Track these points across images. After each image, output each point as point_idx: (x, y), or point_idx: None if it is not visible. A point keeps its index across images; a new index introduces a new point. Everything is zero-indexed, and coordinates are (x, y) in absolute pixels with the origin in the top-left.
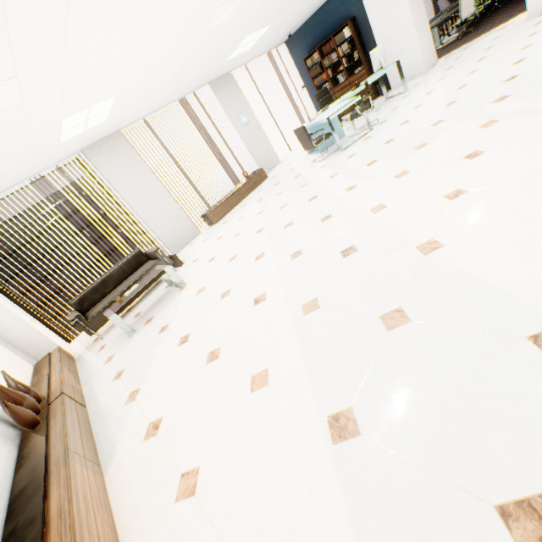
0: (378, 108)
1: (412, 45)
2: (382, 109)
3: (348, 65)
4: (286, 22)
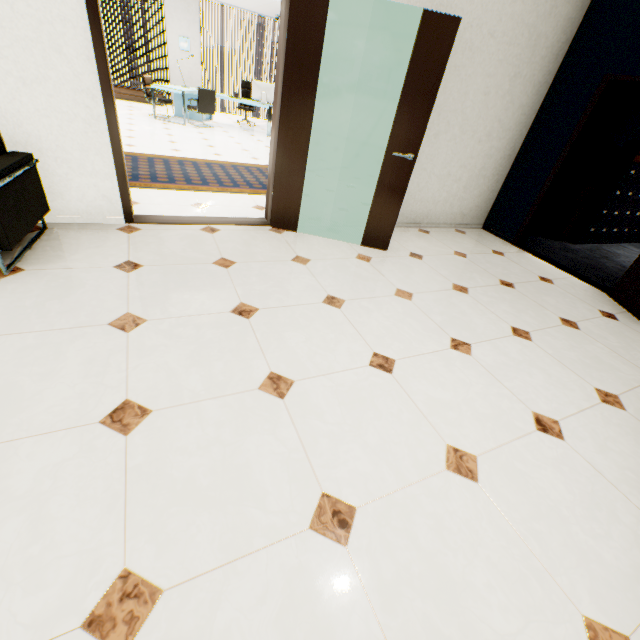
0: (250, 131)
1: None
2: (242, 131)
3: None
4: (246, 0)
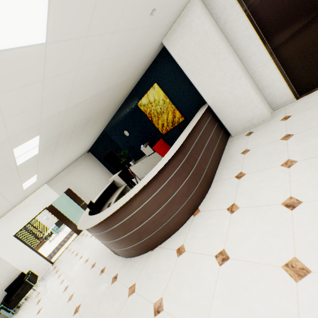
0: None
1: None
2: None
3: None
4: None
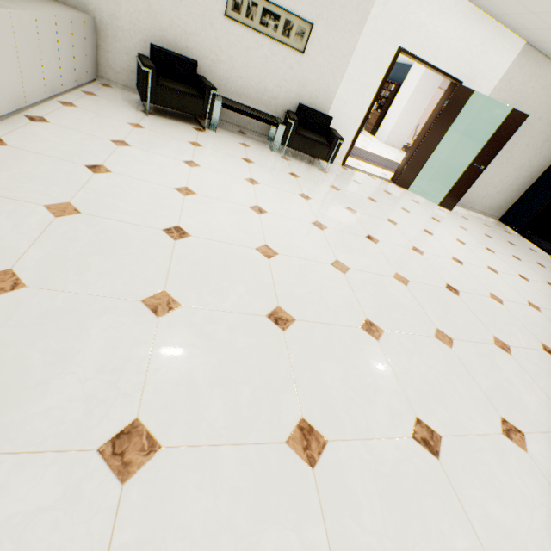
0: None
1: (392, 124)
2: None
3: (381, 104)
4: None
